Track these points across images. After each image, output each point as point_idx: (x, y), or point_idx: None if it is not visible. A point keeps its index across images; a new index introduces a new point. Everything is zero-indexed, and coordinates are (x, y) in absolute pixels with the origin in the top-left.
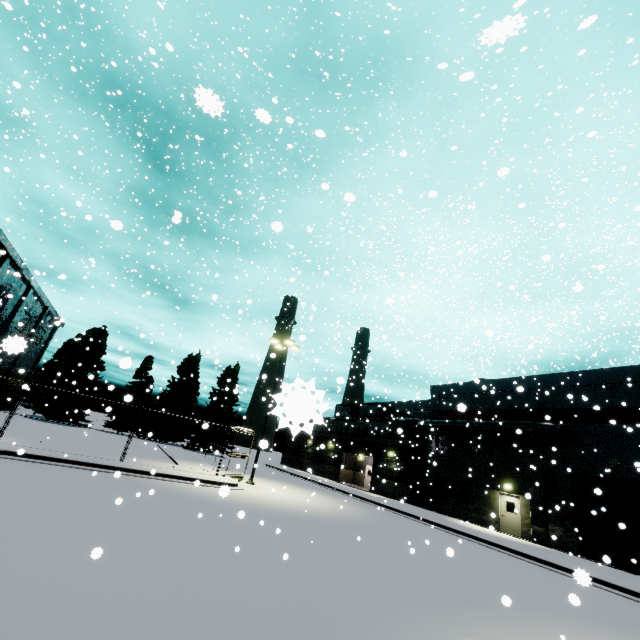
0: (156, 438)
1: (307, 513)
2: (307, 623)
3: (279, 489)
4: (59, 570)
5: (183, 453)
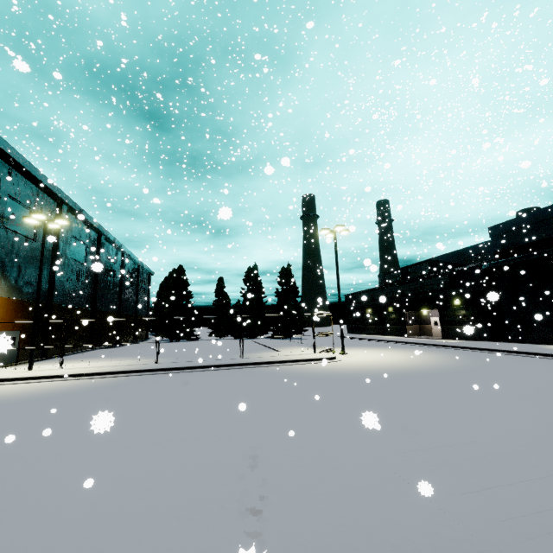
0: (247, 336)
1: (412, 368)
2: (546, 482)
3: (368, 353)
4: (277, 459)
5: (274, 342)
